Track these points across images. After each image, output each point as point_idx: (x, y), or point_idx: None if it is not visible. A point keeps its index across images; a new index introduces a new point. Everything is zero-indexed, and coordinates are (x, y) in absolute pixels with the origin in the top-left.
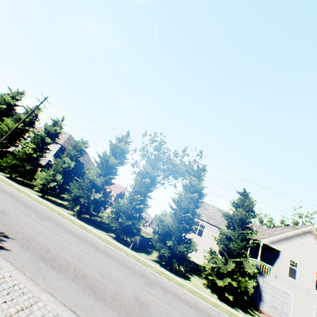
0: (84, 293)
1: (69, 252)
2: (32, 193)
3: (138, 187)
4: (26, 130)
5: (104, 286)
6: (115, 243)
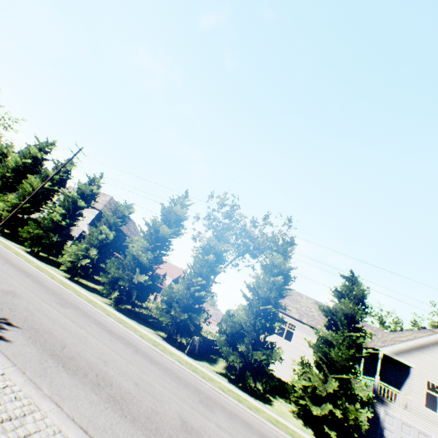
0: (106, 408)
1: (94, 351)
2: (57, 273)
3: (198, 267)
4: (55, 190)
5: (137, 400)
6: (164, 345)
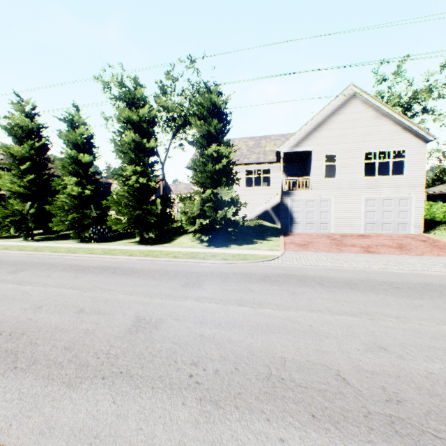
0: None
1: None
2: None
3: (62, 169)
4: None
5: None
6: (59, 246)
